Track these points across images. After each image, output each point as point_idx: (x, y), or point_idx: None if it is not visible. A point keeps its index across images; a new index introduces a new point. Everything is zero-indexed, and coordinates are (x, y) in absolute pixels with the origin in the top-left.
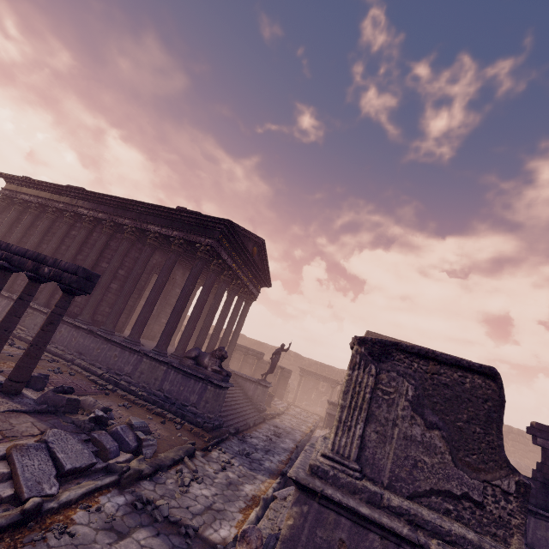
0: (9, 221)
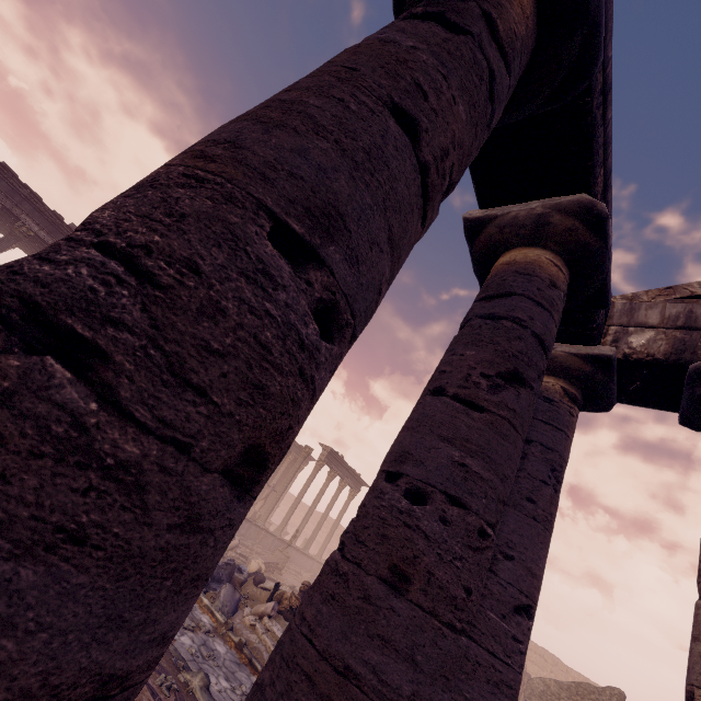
0: None
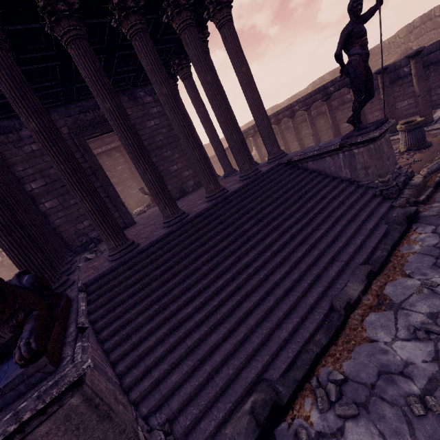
0: None
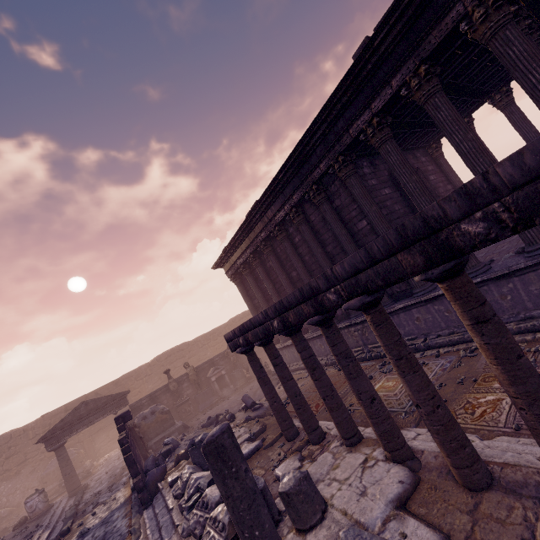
0: (254, 286)
